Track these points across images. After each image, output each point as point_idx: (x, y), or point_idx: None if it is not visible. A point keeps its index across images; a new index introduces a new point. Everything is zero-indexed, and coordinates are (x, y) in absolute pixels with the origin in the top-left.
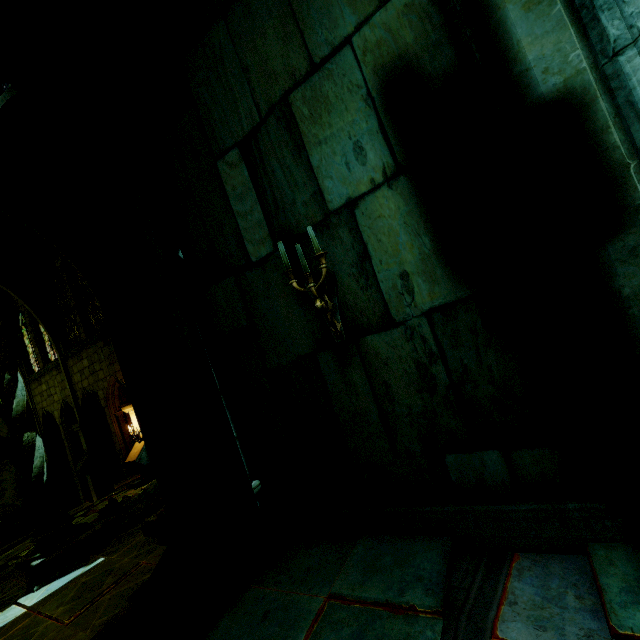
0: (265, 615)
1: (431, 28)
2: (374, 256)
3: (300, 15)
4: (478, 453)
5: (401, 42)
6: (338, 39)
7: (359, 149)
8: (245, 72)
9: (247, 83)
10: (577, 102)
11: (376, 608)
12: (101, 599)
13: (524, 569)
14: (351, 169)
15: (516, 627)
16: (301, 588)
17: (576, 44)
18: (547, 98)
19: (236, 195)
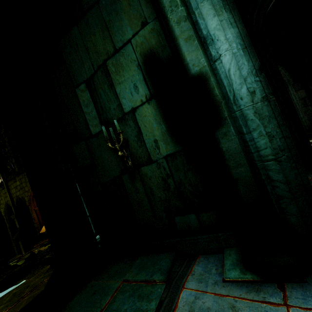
0: (94, 292)
1: (161, 39)
2: (143, 132)
3: (110, 28)
4: (187, 215)
5: (150, 44)
6: (125, 40)
7: (136, 87)
8: (87, 50)
9: (88, 55)
10: (204, 77)
11: (141, 283)
12: (23, 299)
13: (200, 261)
14: (133, 95)
15: (192, 283)
16: (112, 279)
17: (202, 56)
18: (194, 75)
19: (84, 104)
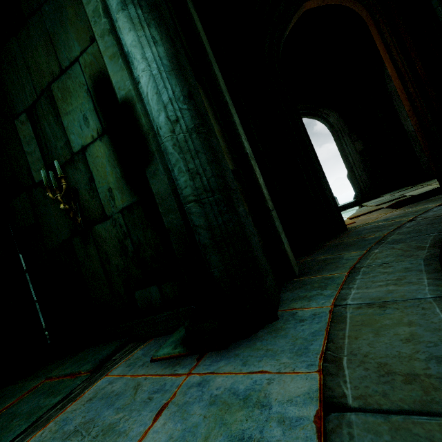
0: (1, 397)
1: None
2: (96, 179)
3: (54, 42)
4: (148, 288)
5: (101, 64)
6: (73, 58)
7: (86, 118)
8: (28, 69)
9: (29, 75)
10: (130, 104)
11: (64, 378)
12: None
13: (148, 344)
14: (83, 129)
15: (119, 369)
16: (35, 380)
17: (128, 78)
18: (121, 101)
19: (26, 141)
